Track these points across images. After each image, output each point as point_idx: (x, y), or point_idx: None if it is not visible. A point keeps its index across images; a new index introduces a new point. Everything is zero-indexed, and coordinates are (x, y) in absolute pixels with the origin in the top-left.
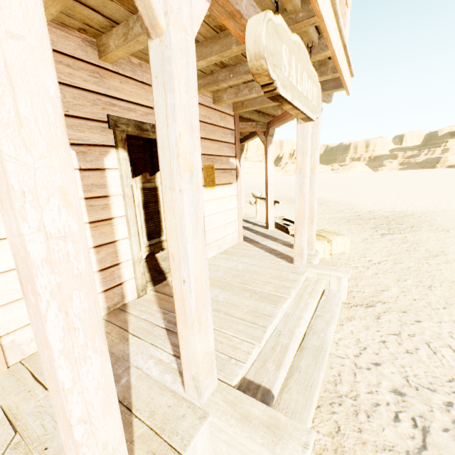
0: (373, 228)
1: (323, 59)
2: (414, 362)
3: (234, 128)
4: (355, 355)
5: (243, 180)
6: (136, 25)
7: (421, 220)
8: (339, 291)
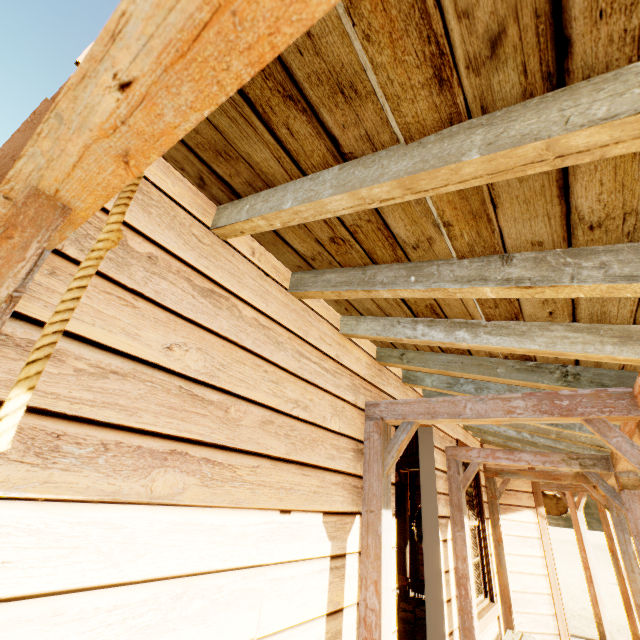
0: None
1: None
2: None
3: None
4: None
5: None
6: None
7: None
8: None
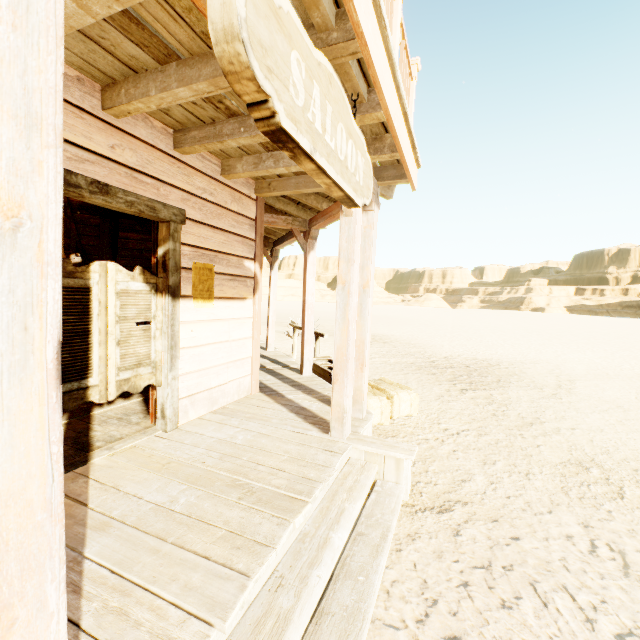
0: (451, 380)
1: (378, 131)
2: (515, 630)
3: (256, 217)
4: (417, 620)
5: (275, 299)
6: None
7: (508, 372)
8: (398, 483)
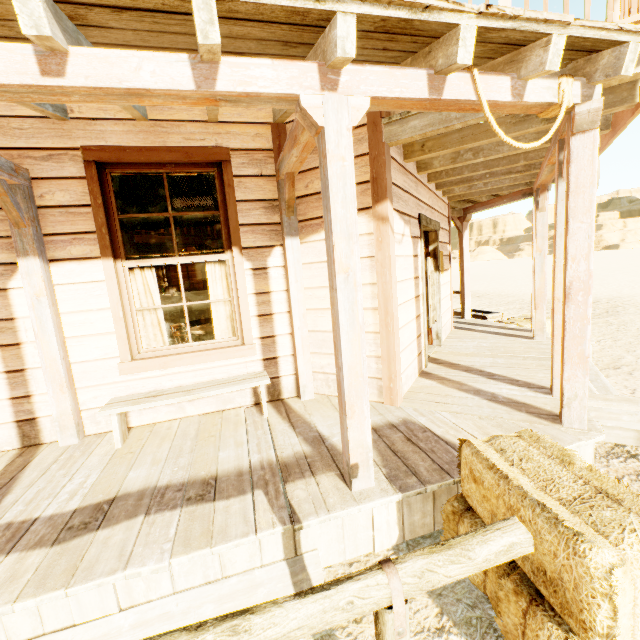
0: None
1: None
2: None
3: (448, 216)
4: (630, 393)
5: None
6: (468, 154)
7: (611, 305)
8: None
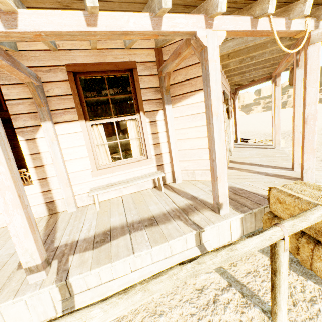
0: (283, 138)
1: None
2: None
3: (230, 92)
4: None
5: None
6: (247, 59)
7: None
8: None
